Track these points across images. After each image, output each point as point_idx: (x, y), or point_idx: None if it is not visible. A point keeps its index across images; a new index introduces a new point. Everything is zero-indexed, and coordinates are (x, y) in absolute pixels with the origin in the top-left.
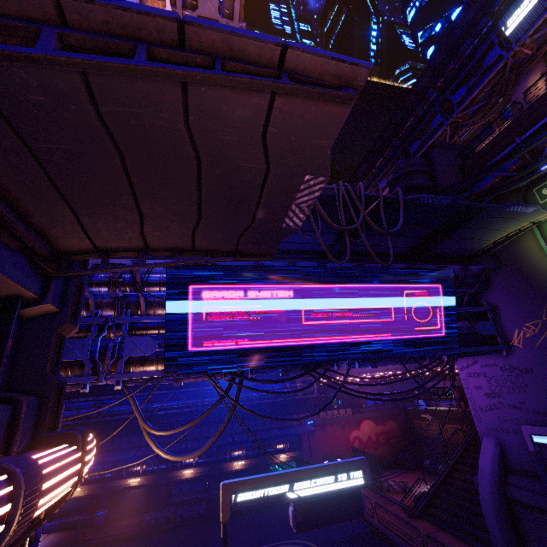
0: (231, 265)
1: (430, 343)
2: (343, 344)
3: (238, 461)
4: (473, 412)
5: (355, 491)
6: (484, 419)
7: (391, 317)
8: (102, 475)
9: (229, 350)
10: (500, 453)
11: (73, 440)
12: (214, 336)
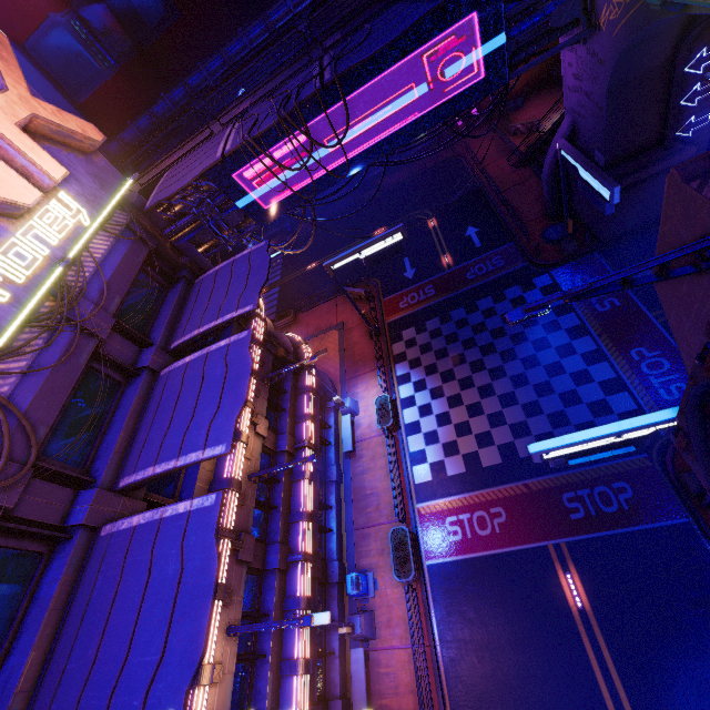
0: (243, 145)
1: (468, 94)
2: (373, 147)
3: None
4: (564, 90)
5: (397, 243)
6: (569, 99)
7: (415, 95)
8: None
9: (288, 198)
10: (570, 134)
11: (255, 317)
12: (272, 196)
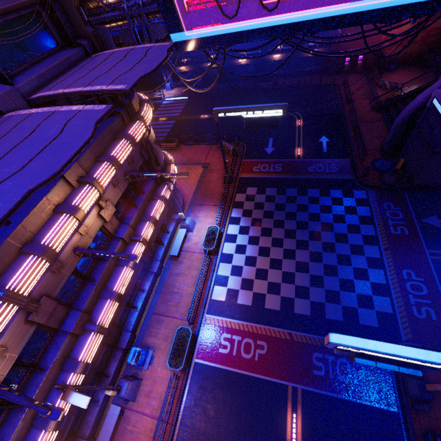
0: None
1: (398, 7)
2: (297, 20)
3: (276, 54)
4: None
5: (276, 118)
6: None
7: None
8: (194, 60)
9: (208, 33)
10: None
11: (139, 120)
12: (196, 24)
